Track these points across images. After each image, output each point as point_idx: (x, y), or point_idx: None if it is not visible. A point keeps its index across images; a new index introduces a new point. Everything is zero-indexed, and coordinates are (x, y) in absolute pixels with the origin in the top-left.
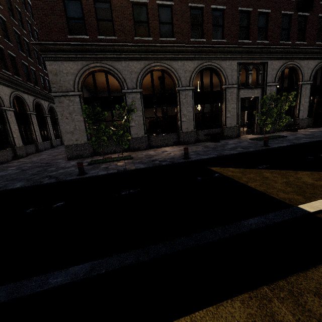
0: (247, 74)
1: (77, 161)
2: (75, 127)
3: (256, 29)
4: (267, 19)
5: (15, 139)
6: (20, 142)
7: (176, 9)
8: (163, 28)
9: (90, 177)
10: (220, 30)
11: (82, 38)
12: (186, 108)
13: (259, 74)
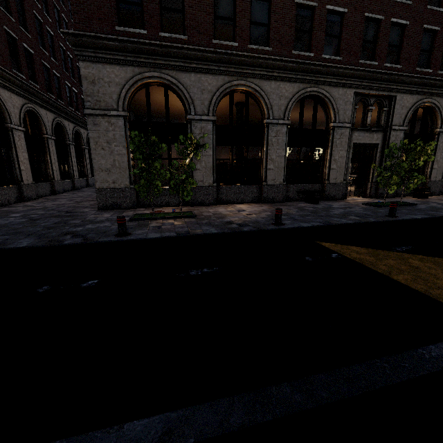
0: (365, 110)
1: (112, 213)
2: (114, 162)
3: (386, 47)
4: (403, 34)
5: (22, 173)
6: (30, 178)
7: (277, 5)
8: (254, 32)
9: (135, 240)
10: (334, 43)
11: (136, 33)
12: (276, 150)
13: (383, 112)
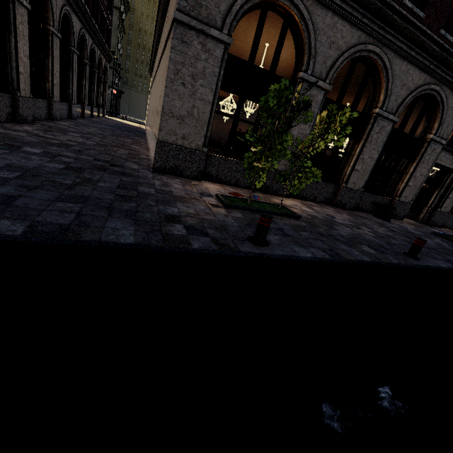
0: None
1: (181, 183)
2: (192, 109)
3: None
4: None
5: (20, 77)
6: (28, 88)
7: None
8: None
9: (291, 259)
10: None
11: None
12: (371, 150)
13: None
